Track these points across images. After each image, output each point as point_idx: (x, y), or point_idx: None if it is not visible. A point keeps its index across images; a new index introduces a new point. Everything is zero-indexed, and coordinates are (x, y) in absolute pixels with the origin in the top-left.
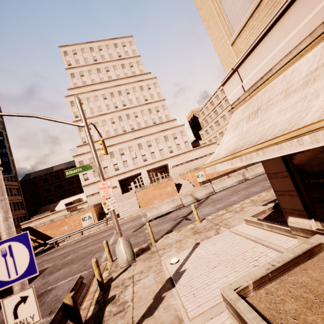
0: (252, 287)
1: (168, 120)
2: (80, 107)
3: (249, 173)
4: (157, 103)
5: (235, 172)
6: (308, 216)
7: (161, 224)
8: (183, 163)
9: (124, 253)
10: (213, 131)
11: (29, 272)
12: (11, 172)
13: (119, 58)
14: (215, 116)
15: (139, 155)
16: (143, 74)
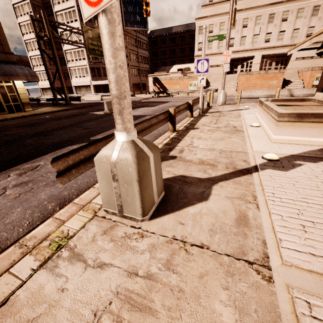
0: (270, 100)
1: None
2: None
3: None
4: None
5: None
6: (321, 91)
7: (248, 101)
8: (314, 56)
9: (221, 99)
10: None
11: (206, 71)
12: (146, 27)
13: None
14: None
15: (264, 32)
16: None
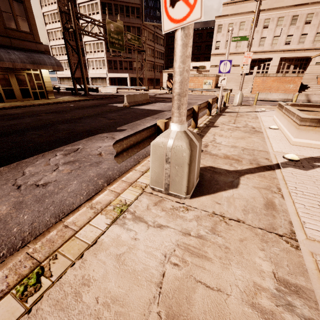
0: (289, 105)
1: None
2: None
3: None
4: None
5: None
6: None
7: (263, 103)
8: None
9: (238, 99)
10: None
11: (228, 72)
12: None
13: None
14: None
15: (285, 34)
16: None
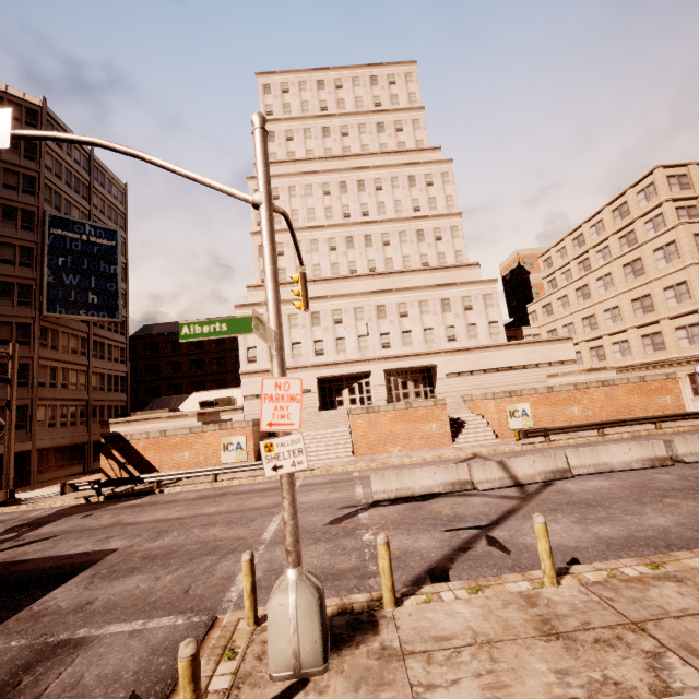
0: None
1: (459, 263)
2: (261, 147)
3: (690, 444)
4: (441, 220)
5: (619, 427)
6: None
7: (408, 528)
8: (474, 371)
9: (295, 631)
10: (566, 310)
11: None
12: (117, 315)
13: (375, 110)
14: (583, 274)
15: (376, 332)
16: (422, 149)
